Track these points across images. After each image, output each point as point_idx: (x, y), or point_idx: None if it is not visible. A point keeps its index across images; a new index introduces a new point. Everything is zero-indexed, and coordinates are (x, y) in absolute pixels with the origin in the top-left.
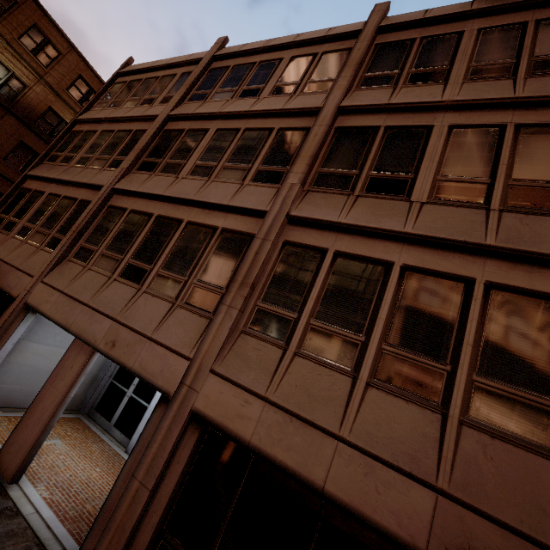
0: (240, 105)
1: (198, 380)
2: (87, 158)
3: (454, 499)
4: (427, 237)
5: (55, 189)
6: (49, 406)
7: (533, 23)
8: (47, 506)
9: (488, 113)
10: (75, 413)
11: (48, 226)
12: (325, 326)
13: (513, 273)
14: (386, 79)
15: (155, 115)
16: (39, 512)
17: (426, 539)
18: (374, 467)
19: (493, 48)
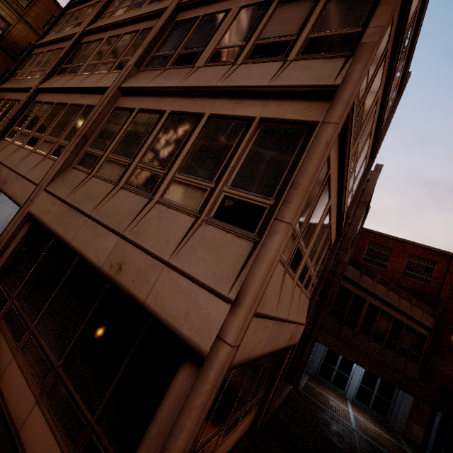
0: (125, 15)
1: (37, 195)
2: (33, 72)
3: (126, 239)
4: (185, 87)
5: (11, 96)
6: None
7: None
8: None
9: None
10: None
11: (0, 120)
12: (115, 157)
13: (227, 106)
14: None
15: (75, 33)
16: None
17: (104, 261)
18: (97, 228)
19: None
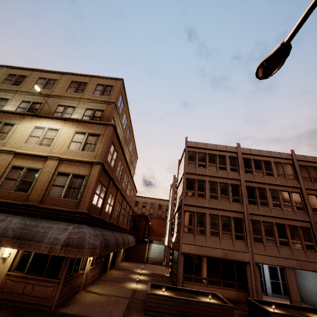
0: (271, 180)
1: None
2: (214, 196)
3: None
4: None
5: (211, 211)
6: (295, 288)
7: None
8: None
9: None
10: None
11: (227, 230)
12: None
13: None
14: (308, 179)
15: (238, 179)
16: None
17: None
18: None
19: None
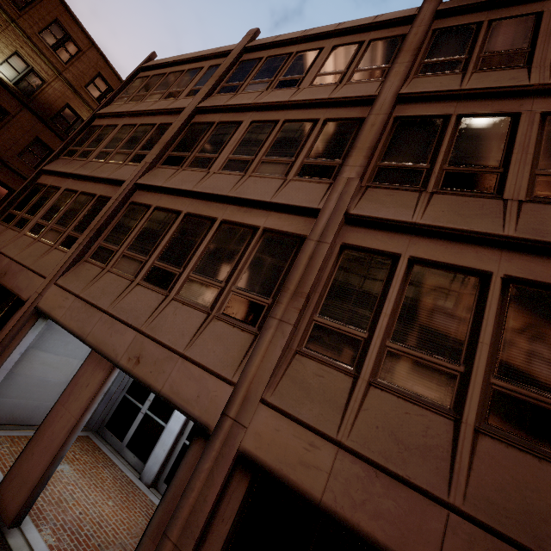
0: (277, 95)
1: (246, 411)
2: (106, 153)
3: None
4: (539, 242)
5: (72, 184)
6: (60, 431)
7: None
8: None
9: None
10: (83, 430)
11: (63, 223)
12: (406, 349)
13: None
14: (451, 65)
15: (181, 108)
16: None
17: None
18: None
19: None
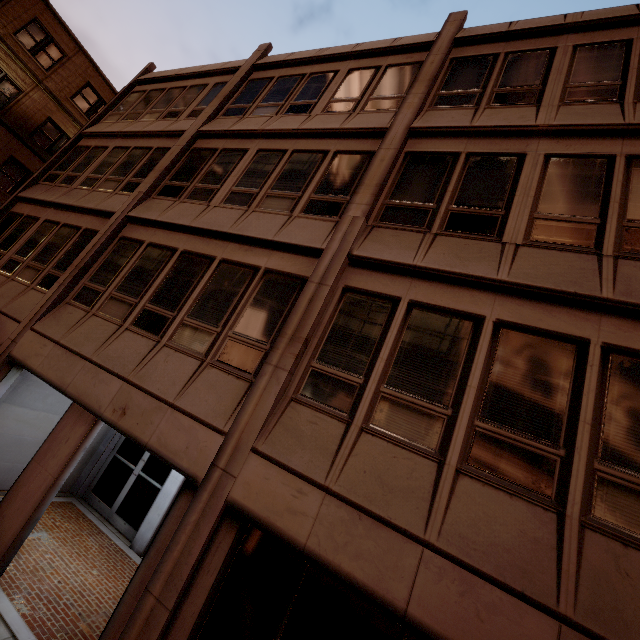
0: (287, 122)
1: (236, 461)
2: (94, 179)
3: (583, 631)
4: (527, 287)
5: (53, 215)
6: (35, 491)
7: (639, 41)
8: (27, 627)
9: (592, 142)
10: (66, 496)
11: (42, 260)
12: (399, 394)
13: (637, 334)
14: (465, 98)
15: (181, 131)
16: (15, 636)
17: None
18: (473, 584)
19: (593, 68)
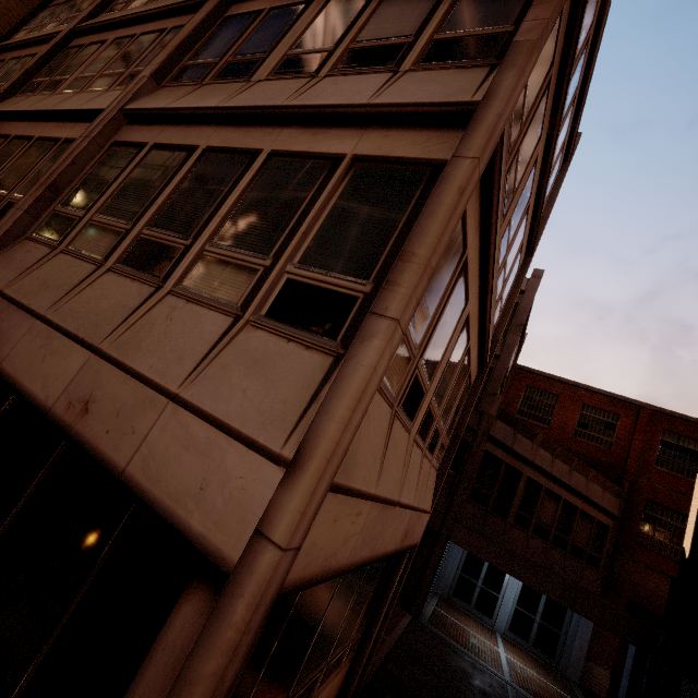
0: (146, 7)
1: None
2: None
3: (104, 356)
4: (231, 108)
5: None
6: None
7: None
8: None
9: None
10: None
11: None
12: (103, 220)
13: (300, 138)
14: None
15: (60, 30)
16: None
17: (58, 396)
18: (53, 339)
19: None
